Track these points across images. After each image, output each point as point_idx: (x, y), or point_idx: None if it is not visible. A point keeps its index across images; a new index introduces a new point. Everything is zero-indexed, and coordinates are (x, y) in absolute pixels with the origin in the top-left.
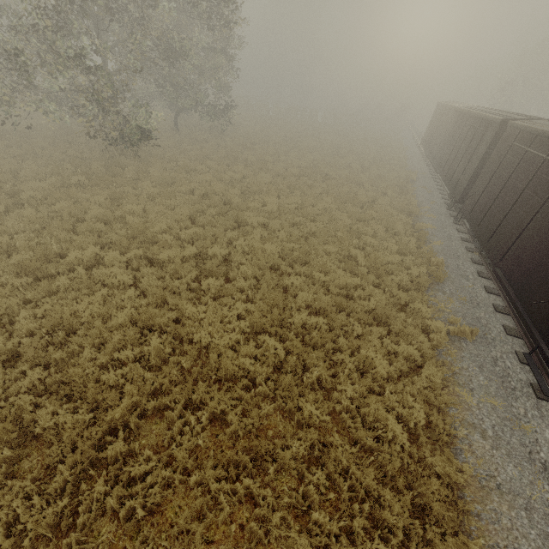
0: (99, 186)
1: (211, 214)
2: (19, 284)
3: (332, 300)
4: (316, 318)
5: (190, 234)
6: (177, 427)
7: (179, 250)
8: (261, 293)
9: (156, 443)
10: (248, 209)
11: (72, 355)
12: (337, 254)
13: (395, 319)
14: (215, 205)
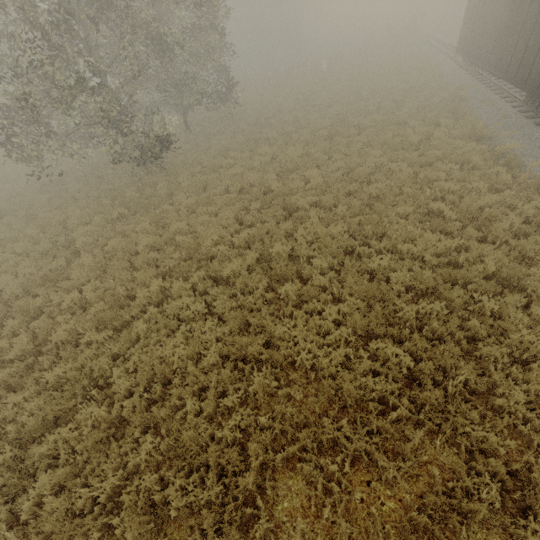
0: (139, 213)
1: (255, 208)
2: (101, 339)
3: (436, 274)
4: (431, 304)
5: (243, 238)
6: (320, 483)
7: (241, 260)
8: (348, 287)
9: (301, 505)
10: (291, 192)
11: (175, 408)
12: (415, 214)
13: (529, 279)
14: (256, 197)
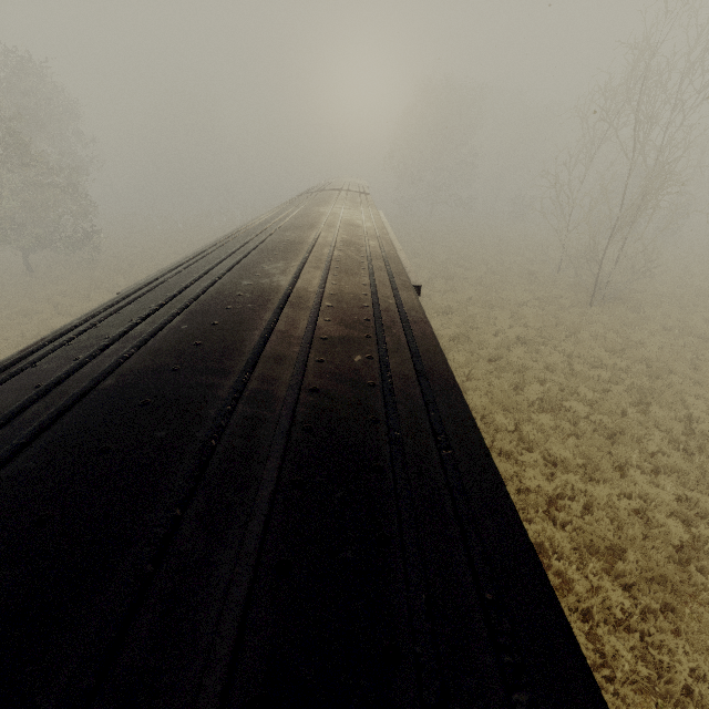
0: None
1: None
2: None
3: None
4: None
5: None
6: None
7: None
8: None
9: None
10: None
11: None
12: None
13: None
14: None
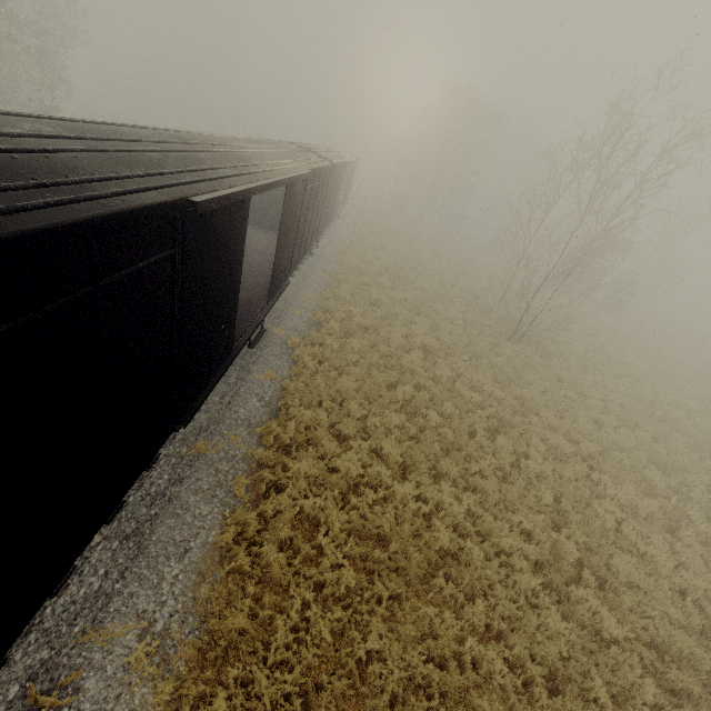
0: None
1: None
2: None
3: None
4: None
5: None
6: None
7: None
8: None
9: None
10: None
11: None
12: None
13: None
14: None
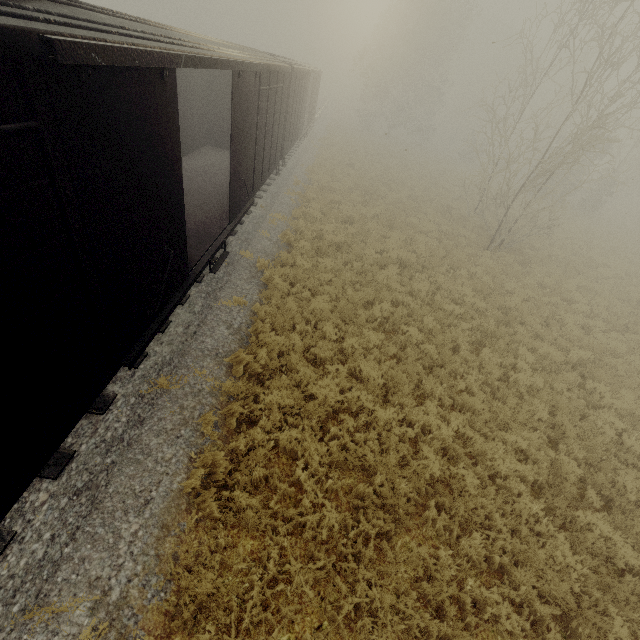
0: None
1: None
2: None
3: None
4: None
5: None
6: None
7: None
8: None
9: None
10: None
11: None
12: None
13: None
14: None
